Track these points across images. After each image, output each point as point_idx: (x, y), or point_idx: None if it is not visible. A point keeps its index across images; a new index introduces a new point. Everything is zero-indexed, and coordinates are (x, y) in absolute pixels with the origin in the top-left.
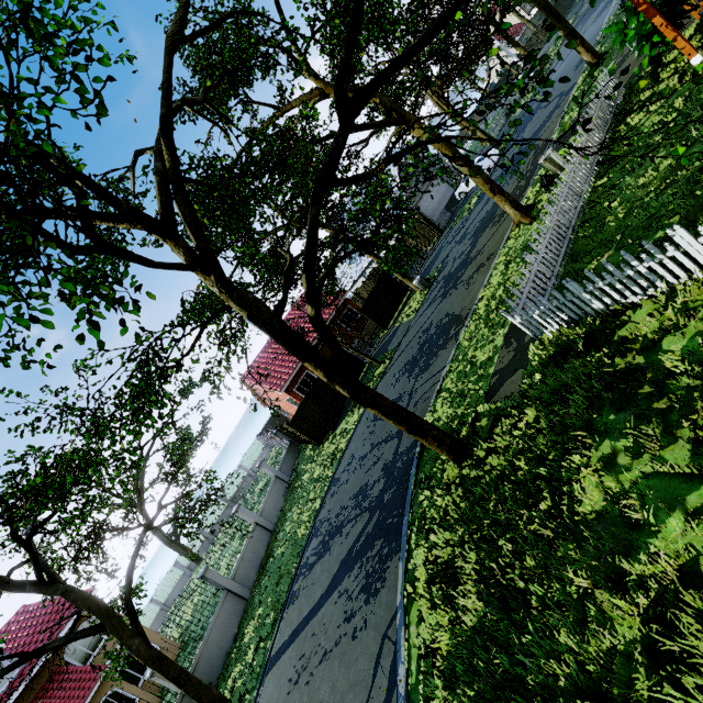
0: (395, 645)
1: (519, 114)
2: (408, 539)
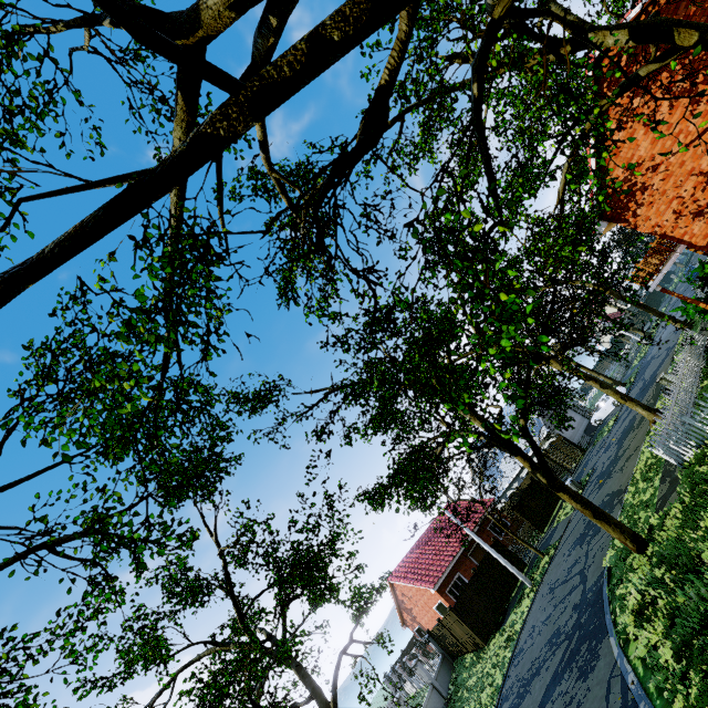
0: (621, 674)
1: (636, 365)
2: (613, 622)
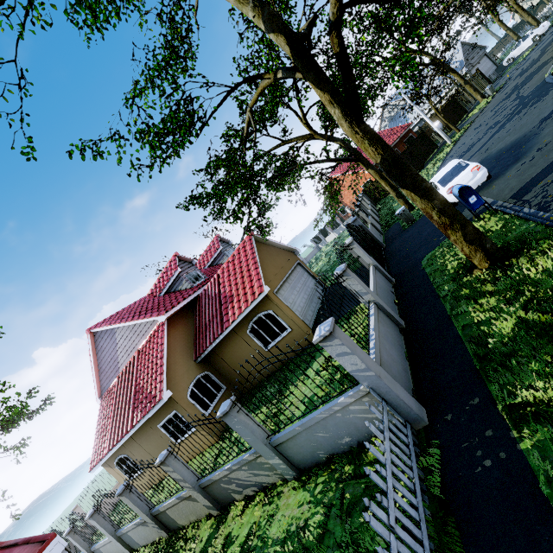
0: None
1: None
2: None
